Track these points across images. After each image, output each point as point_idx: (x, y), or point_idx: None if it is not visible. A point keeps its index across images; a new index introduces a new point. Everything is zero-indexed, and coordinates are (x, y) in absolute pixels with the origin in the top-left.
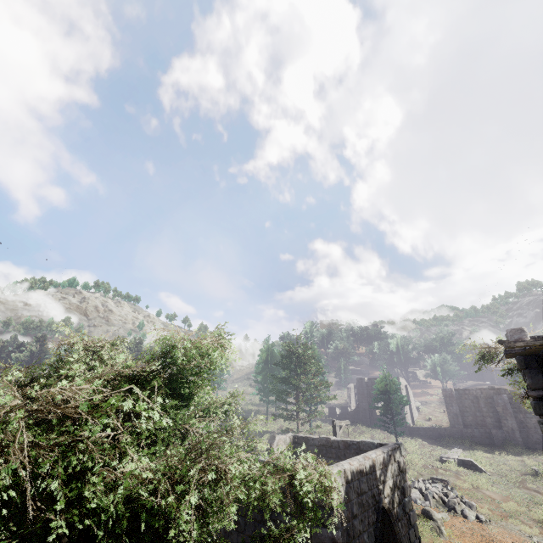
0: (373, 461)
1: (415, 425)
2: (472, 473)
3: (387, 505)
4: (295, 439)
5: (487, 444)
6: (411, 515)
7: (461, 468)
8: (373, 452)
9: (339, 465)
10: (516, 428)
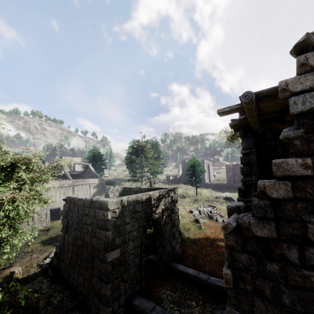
0: (150, 196)
1: (210, 183)
2: (230, 202)
3: (156, 217)
4: (124, 189)
5: None
6: (175, 221)
7: (225, 201)
8: (153, 191)
9: (119, 198)
10: None
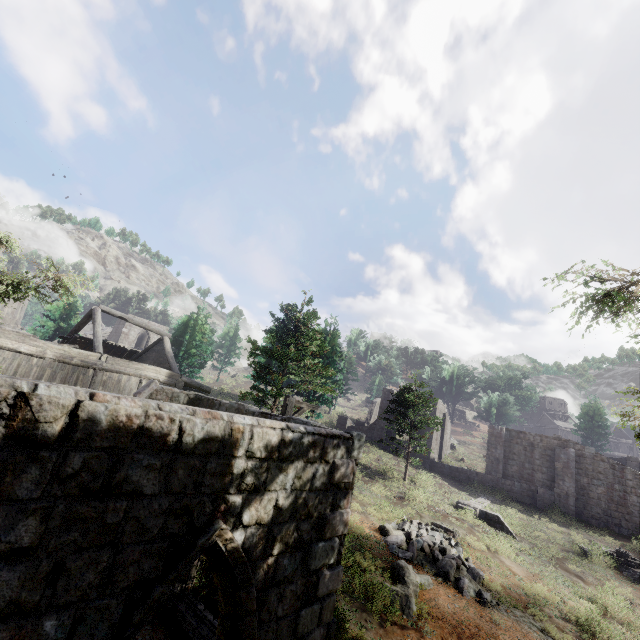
0: (233, 432)
1: (441, 462)
2: (494, 531)
3: (234, 544)
4: (198, 400)
5: (526, 503)
6: (323, 577)
7: (481, 522)
8: (257, 418)
9: (23, 379)
10: (573, 493)
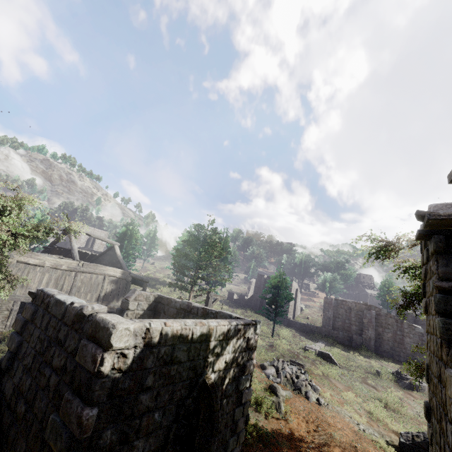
0: (210, 330)
1: (294, 320)
2: (326, 363)
3: (211, 380)
4: (160, 298)
5: (346, 344)
6: (244, 393)
7: (319, 358)
8: (217, 321)
9: (145, 321)
10: (373, 337)
